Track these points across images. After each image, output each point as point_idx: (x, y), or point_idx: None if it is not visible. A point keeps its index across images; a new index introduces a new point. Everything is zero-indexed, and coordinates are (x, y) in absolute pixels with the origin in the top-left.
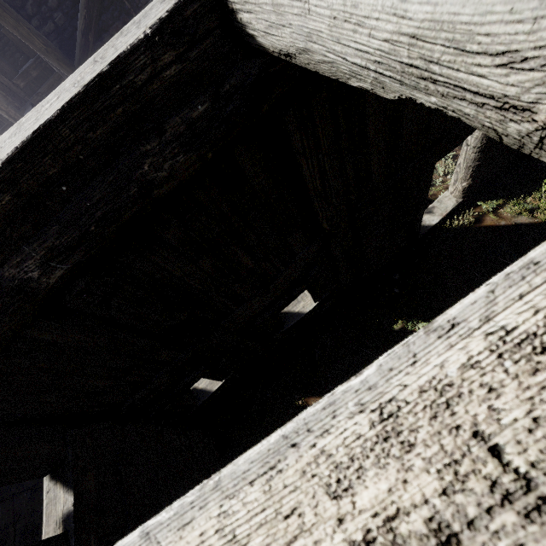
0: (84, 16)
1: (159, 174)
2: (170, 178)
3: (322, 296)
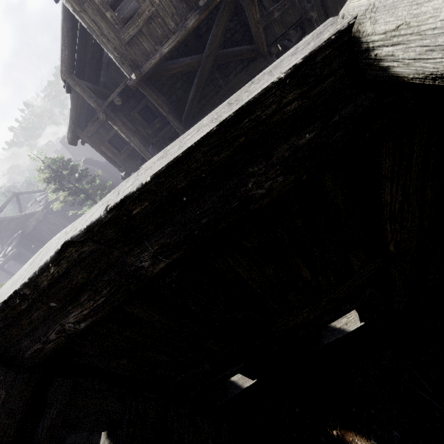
0: (194, 91)
1: (259, 191)
2: (266, 195)
3: (369, 317)
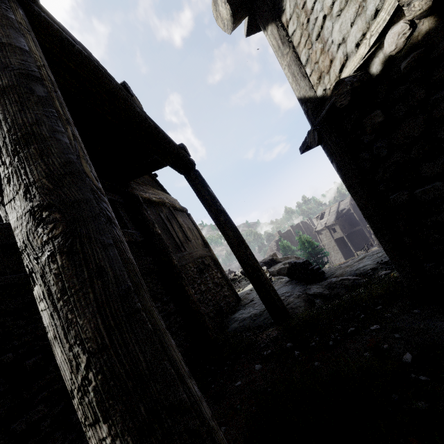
0: None
1: None
2: None
3: None
